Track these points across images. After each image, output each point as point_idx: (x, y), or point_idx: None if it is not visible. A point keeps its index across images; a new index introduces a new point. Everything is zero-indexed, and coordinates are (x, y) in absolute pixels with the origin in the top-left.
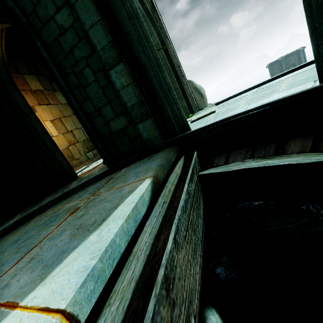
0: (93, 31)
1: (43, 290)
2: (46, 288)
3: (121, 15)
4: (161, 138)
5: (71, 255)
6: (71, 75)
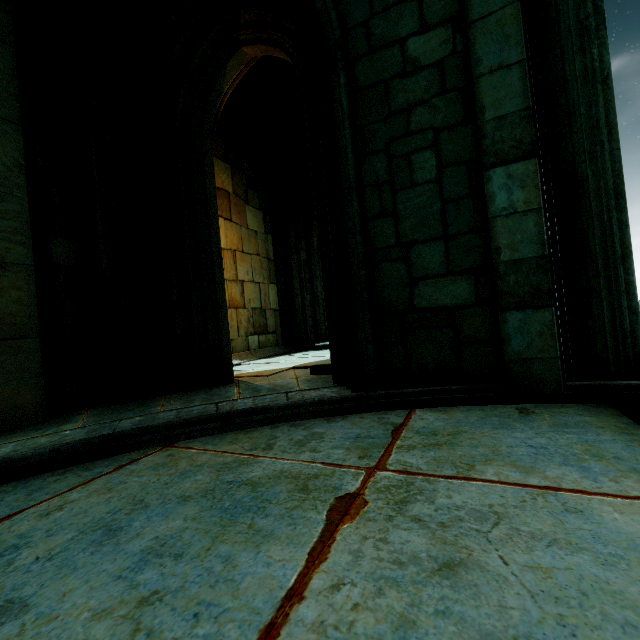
0: (493, 80)
1: None
2: None
3: (571, 69)
4: (562, 368)
5: None
6: (378, 156)
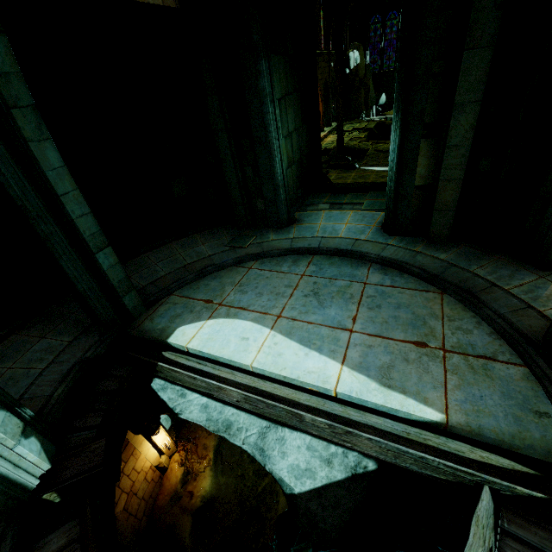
0: None
1: (346, 374)
2: (347, 375)
3: None
4: None
5: (363, 377)
6: None
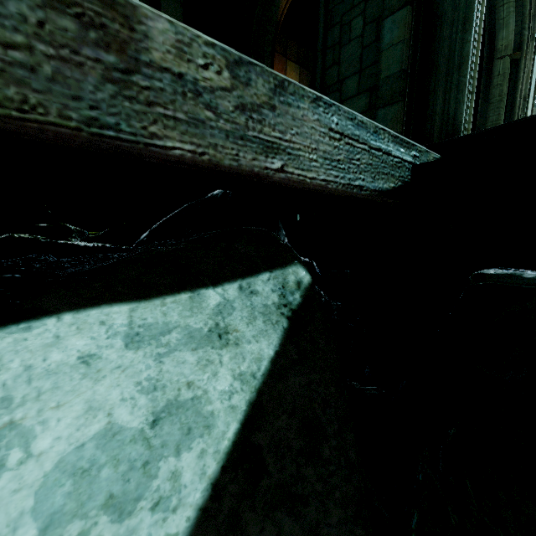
0: None
1: None
2: None
3: None
4: None
5: None
6: (336, 27)
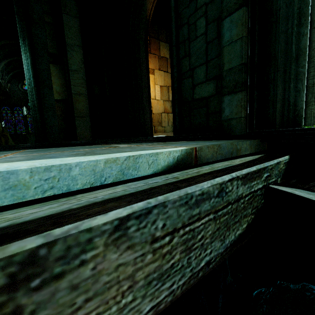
0: None
1: None
2: None
3: None
4: (246, 123)
5: (44, 159)
6: (184, 26)
